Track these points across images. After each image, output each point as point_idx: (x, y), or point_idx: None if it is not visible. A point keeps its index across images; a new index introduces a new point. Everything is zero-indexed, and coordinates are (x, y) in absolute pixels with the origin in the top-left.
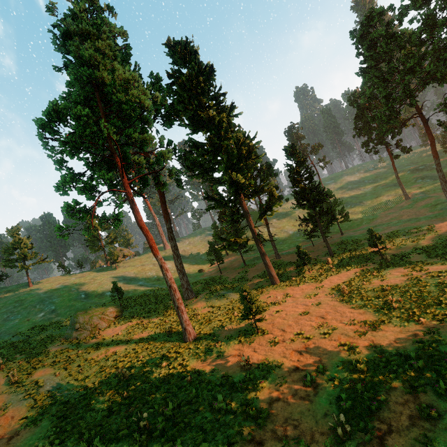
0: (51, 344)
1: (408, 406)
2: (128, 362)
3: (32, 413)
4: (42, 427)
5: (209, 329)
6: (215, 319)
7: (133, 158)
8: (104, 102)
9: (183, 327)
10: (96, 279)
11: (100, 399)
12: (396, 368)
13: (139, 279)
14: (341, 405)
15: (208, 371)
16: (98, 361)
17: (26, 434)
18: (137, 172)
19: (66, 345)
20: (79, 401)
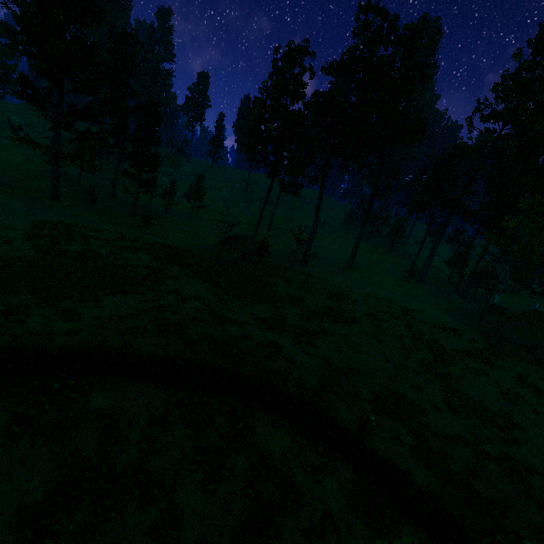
0: None
1: None
2: None
3: None
4: None
5: None
6: None
7: None
8: None
9: None
10: None
11: None
12: None
13: None
14: None
15: None
16: None
17: None
18: None
19: None
20: None
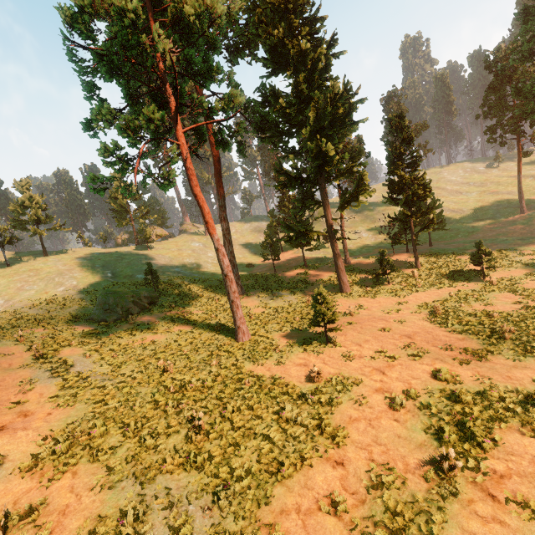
0: (75, 323)
1: (531, 451)
2: (171, 355)
3: (63, 393)
4: (77, 409)
5: (266, 331)
6: (272, 322)
7: (190, 97)
8: (154, 1)
9: (236, 325)
10: (124, 257)
11: (142, 389)
12: (512, 406)
13: (175, 265)
14: (443, 437)
15: (269, 378)
16: (135, 348)
17: (60, 415)
18: (192, 120)
19: (94, 326)
20: (117, 388)
